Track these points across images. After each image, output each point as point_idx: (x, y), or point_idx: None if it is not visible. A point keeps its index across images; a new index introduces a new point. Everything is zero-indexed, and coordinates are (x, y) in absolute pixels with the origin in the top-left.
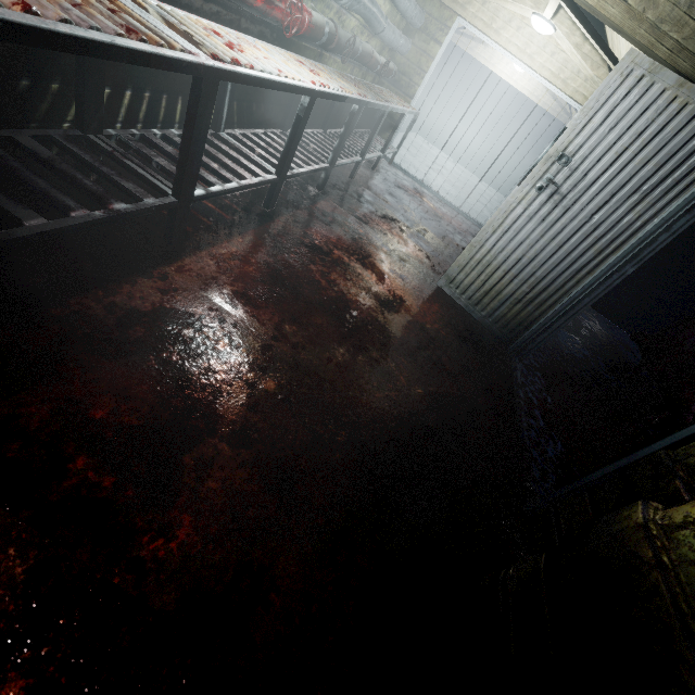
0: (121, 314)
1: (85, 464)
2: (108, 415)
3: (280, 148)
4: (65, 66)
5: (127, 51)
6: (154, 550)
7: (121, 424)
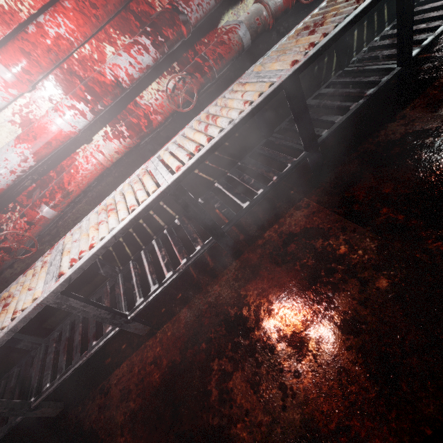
0: (383, 145)
1: (386, 211)
2: (391, 190)
3: None
4: None
5: (361, 12)
6: (436, 246)
7: (399, 193)
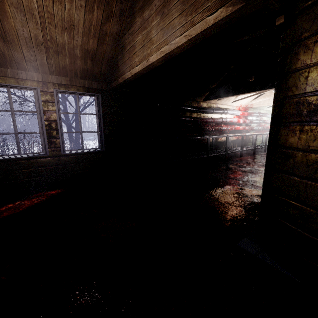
0: None
1: None
2: None
3: None
4: (258, 140)
5: None
6: None
7: None
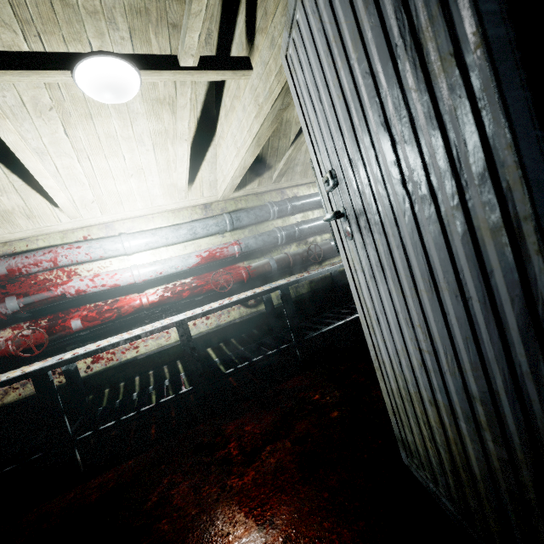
0: None
1: None
2: None
3: (246, 353)
4: (95, 385)
5: None
6: None
7: None
